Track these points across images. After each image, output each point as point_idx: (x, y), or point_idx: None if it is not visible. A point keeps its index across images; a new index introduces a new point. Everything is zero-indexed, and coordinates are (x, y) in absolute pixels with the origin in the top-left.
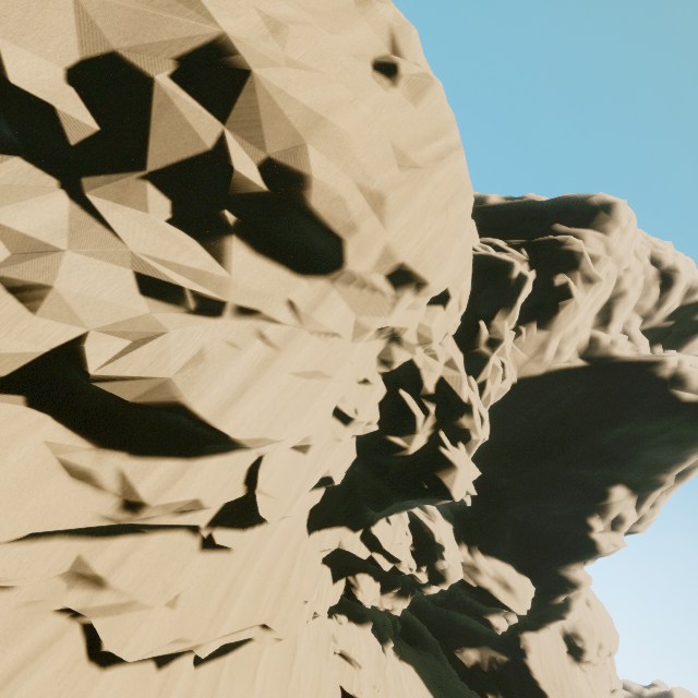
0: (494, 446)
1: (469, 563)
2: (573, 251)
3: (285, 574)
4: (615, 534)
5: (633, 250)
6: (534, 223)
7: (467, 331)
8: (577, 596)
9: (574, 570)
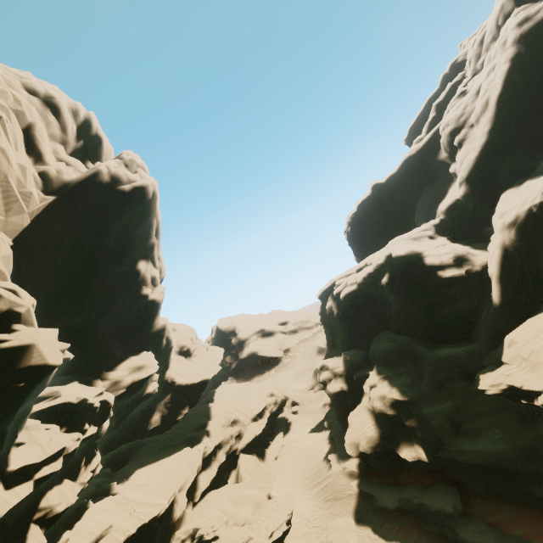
0: (48, 305)
1: (110, 385)
2: None
3: None
4: (158, 288)
5: (4, 82)
6: None
7: None
8: (168, 332)
9: (158, 323)
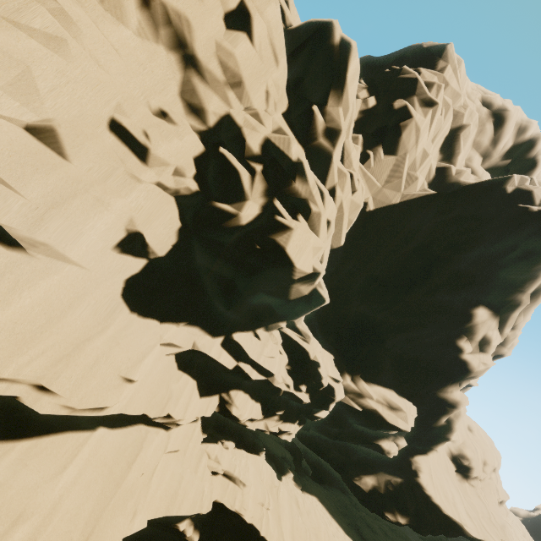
0: (365, 284)
1: (353, 390)
2: (407, 78)
3: (82, 336)
4: (484, 355)
5: (465, 91)
6: (373, 69)
7: (302, 121)
8: (457, 416)
9: (451, 392)
